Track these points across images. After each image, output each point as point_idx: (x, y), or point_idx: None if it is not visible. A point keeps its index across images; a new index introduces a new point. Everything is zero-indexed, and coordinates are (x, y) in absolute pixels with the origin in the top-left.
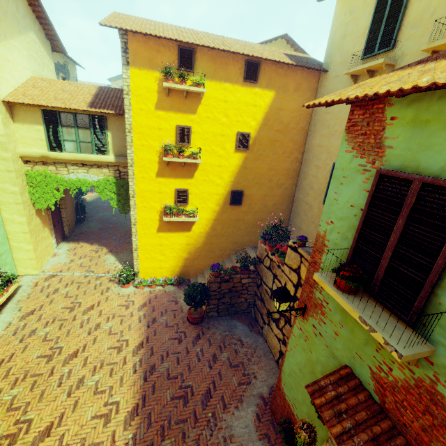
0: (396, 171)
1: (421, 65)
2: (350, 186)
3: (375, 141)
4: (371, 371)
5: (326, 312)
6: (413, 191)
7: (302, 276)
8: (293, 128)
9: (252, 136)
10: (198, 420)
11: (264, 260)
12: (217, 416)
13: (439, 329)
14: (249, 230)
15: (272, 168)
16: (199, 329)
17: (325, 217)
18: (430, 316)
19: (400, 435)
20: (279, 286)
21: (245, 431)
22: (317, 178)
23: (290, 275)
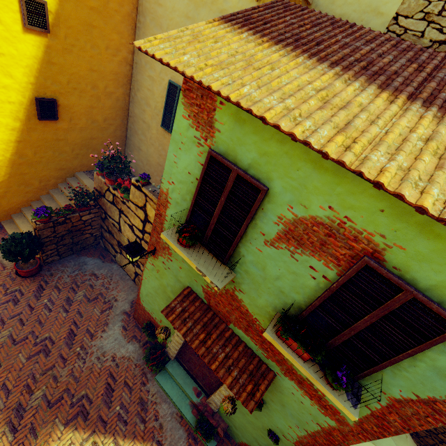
0: (222, 157)
1: (246, 34)
2: (188, 154)
3: (208, 118)
4: (203, 288)
5: (172, 253)
6: (232, 178)
7: (149, 213)
8: (115, 11)
9: (51, 8)
10: (68, 359)
11: (105, 194)
12: (86, 347)
13: (238, 265)
14: (78, 152)
15: (95, 70)
16: (39, 280)
17: (166, 177)
18: (235, 258)
19: (217, 317)
20: (126, 221)
21: (115, 343)
22: (153, 93)
23: (137, 212)
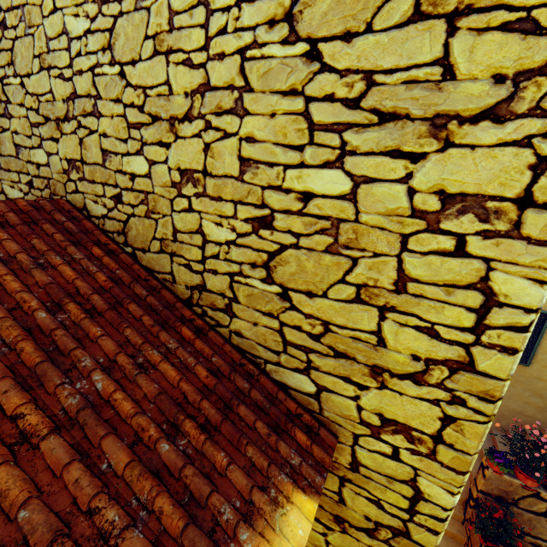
0: None
1: None
2: None
3: None
4: None
5: None
6: None
7: None
8: None
9: None
10: None
11: (521, 501)
12: None
13: None
14: None
15: None
16: None
17: None
18: None
19: None
20: None
21: None
22: None
23: None
